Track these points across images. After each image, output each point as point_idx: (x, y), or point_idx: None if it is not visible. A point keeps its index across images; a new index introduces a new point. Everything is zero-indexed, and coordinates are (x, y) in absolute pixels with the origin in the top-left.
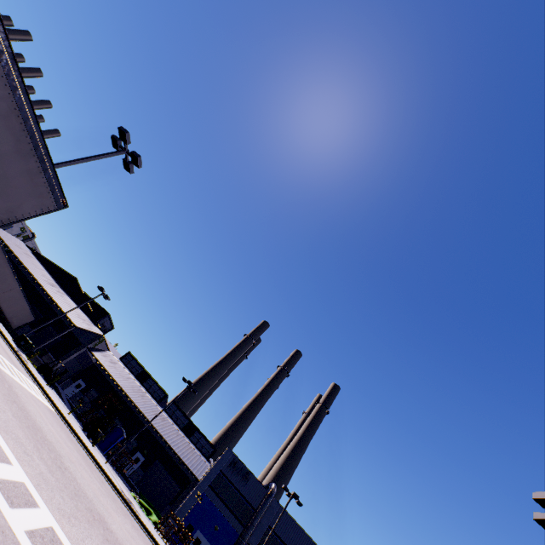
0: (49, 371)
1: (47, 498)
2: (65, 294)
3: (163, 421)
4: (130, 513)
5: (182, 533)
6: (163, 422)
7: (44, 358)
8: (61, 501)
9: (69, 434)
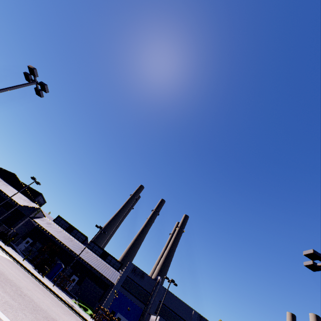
0: (5, 236)
1: (12, 317)
2: (9, 185)
3: (87, 254)
4: (74, 312)
5: (108, 317)
6: (87, 254)
7: (0, 228)
8: (24, 317)
9: (25, 273)
